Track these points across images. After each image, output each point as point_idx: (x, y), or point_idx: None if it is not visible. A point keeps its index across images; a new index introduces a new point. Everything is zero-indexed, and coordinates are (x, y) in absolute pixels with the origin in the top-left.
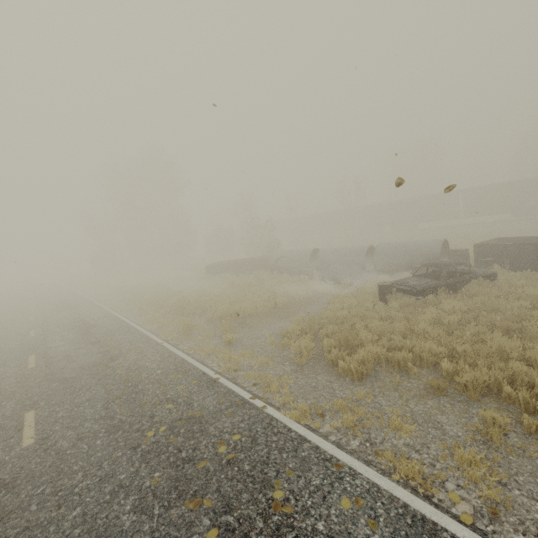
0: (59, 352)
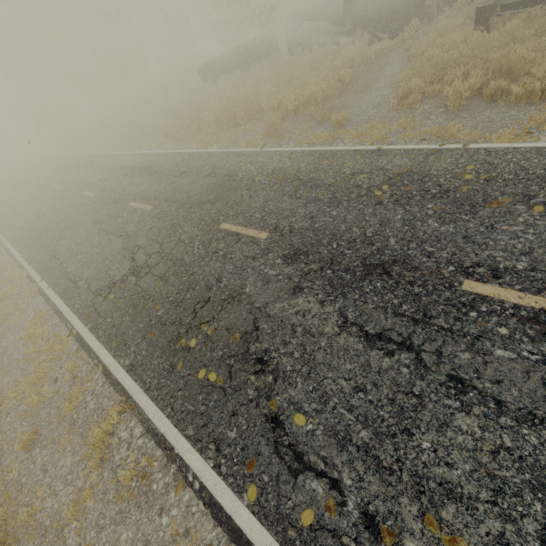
0: (157, 192)
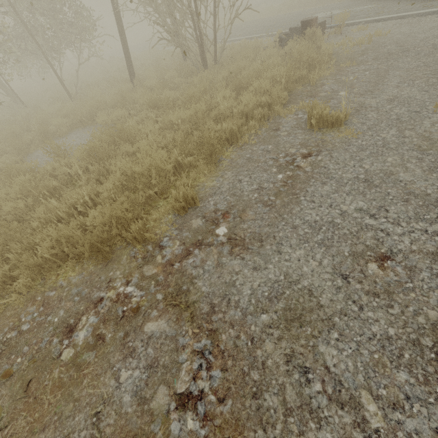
0: None
